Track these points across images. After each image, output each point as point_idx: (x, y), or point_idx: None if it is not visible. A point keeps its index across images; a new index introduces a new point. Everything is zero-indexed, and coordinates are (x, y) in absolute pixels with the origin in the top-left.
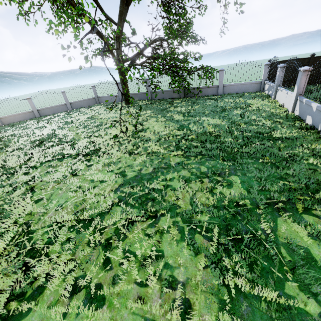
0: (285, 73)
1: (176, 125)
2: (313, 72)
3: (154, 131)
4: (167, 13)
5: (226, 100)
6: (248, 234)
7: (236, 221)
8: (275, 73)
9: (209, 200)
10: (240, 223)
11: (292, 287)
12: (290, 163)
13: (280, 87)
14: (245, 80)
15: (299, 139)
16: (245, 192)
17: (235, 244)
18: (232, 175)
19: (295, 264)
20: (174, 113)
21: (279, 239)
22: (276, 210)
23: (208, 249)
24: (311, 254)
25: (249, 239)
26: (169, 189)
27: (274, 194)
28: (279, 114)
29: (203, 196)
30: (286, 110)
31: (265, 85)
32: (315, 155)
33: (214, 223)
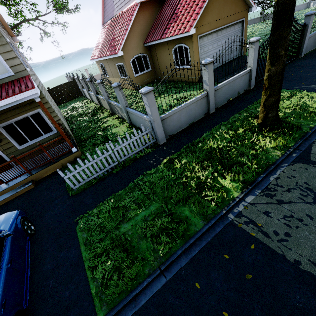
0: None
1: None
2: None
3: None
4: None
5: None
6: None
7: None
8: None
9: None
10: None
11: None
12: None
13: None
14: None
15: None
16: None
17: None
18: None
19: None
20: None
21: None
22: None
23: None
24: None
25: None
26: None
27: None
28: None
29: None
30: None
31: (310, 3)
32: None
33: None
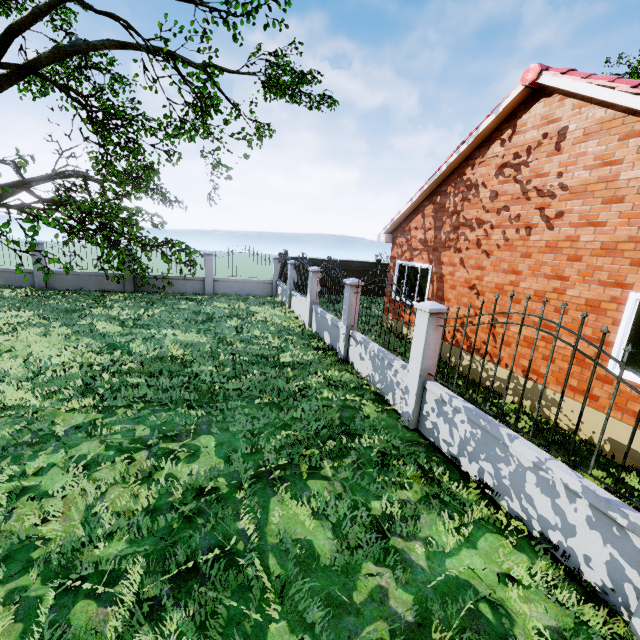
0: (297, 273)
1: (98, 343)
2: (322, 274)
3: (27, 357)
4: (102, 138)
5: (218, 303)
6: (211, 551)
7: (193, 530)
8: (287, 272)
9: (139, 499)
10: (198, 532)
11: (279, 633)
12: (299, 400)
13: (294, 291)
14: (254, 278)
15: (315, 364)
16: (221, 463)
17: (180, 587)
18: (204, 434)
19: (289, 579)
20: (99, 319)
21: (268, 541)
22: (270, 485)
23: (104, 631)
24: (314, 548)
25: (210, 562)
26: (25, 499)
27: (270, 456)
28: (293, 329)
29: (123, 494)
30: (302, 324)
31: (278, 287)
32: (331, 385)
33: (140, 552)
